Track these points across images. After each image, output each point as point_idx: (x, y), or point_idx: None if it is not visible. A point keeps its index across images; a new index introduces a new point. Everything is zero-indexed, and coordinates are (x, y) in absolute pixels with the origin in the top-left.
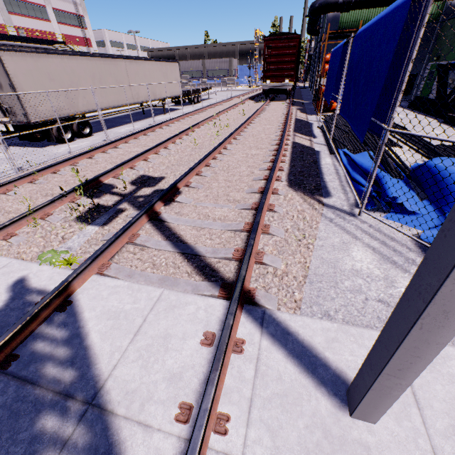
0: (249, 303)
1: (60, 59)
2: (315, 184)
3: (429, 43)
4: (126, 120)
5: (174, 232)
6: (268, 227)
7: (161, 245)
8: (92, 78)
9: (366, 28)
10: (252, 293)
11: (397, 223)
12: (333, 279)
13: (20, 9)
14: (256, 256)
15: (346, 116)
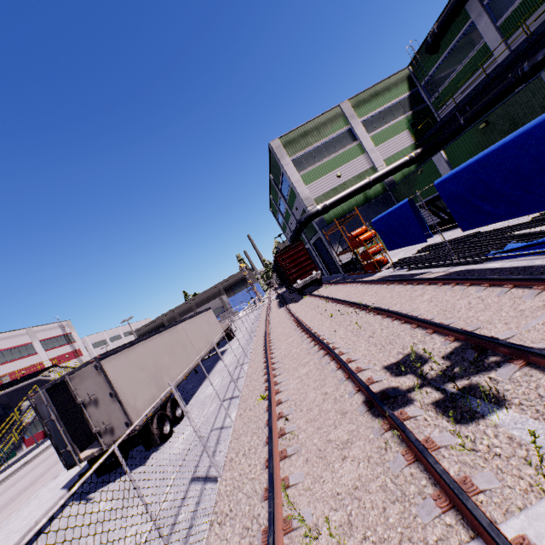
0: None
1: (142, 345)
2: None
3: (393, 202)
4: (190, 386)
5: None
6: None
7: None
8: (167, 351)
9: (461, 170)
10: None
11: None
12: None
13: (4, 358)
14: None
15: (490, 221)
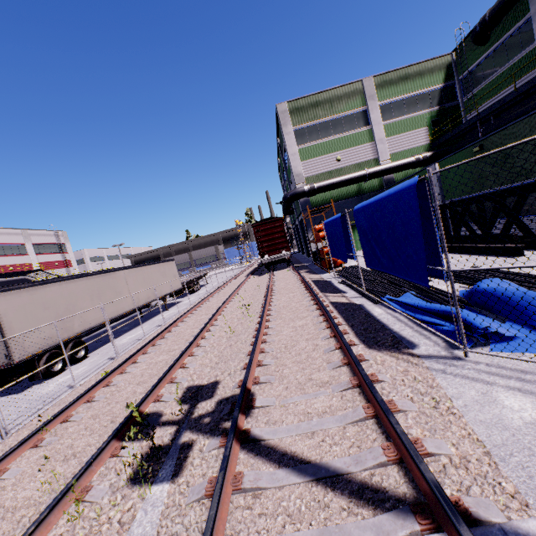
0: (469, 525)
1: (58, 285)
2: (390, 337)
3: None
4: (124, 328)
5: (283, 452)
6: (393, 402)
7: (281, 478)
8: (91, 295)
9: (366, 205)
10: (461, 504)
11: (508, 353)
12: (520, 445)
13: None
14: (415, 446)
15: (380, 267)
